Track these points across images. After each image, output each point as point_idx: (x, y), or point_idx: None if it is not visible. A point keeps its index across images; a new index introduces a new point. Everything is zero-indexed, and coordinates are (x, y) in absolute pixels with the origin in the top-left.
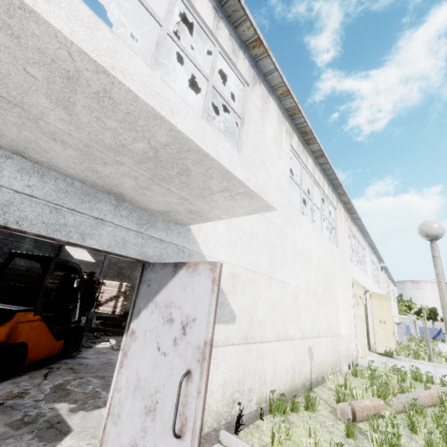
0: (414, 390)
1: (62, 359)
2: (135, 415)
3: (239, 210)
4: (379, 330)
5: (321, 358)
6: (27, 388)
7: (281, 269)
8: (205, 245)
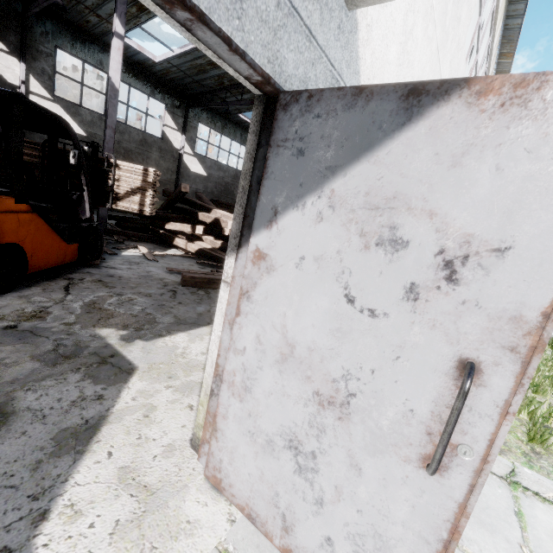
0: None
1: (81, 267)
2: (288, 400)
3: None
4: None
5: None
6: (45, 306)
7: None
8: None
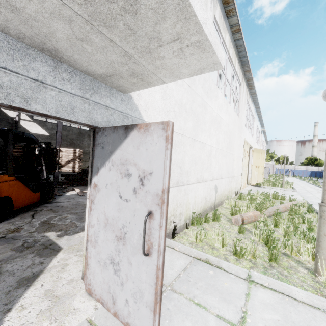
0: (275, 204)
1: (42, 204)
2: (109, 242)
3: (184, 70)
4: (254, 172)
5: (221, 191)
6: (21, 225)
7: (201, 133)
8: (145, 112)
